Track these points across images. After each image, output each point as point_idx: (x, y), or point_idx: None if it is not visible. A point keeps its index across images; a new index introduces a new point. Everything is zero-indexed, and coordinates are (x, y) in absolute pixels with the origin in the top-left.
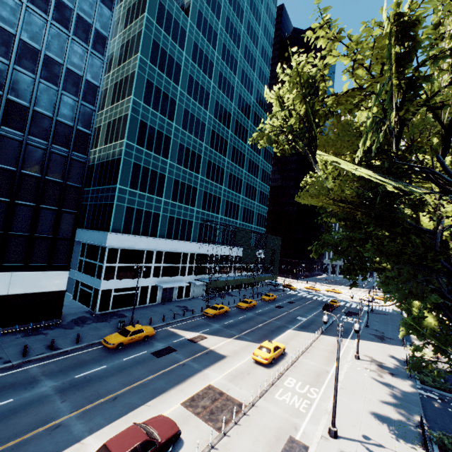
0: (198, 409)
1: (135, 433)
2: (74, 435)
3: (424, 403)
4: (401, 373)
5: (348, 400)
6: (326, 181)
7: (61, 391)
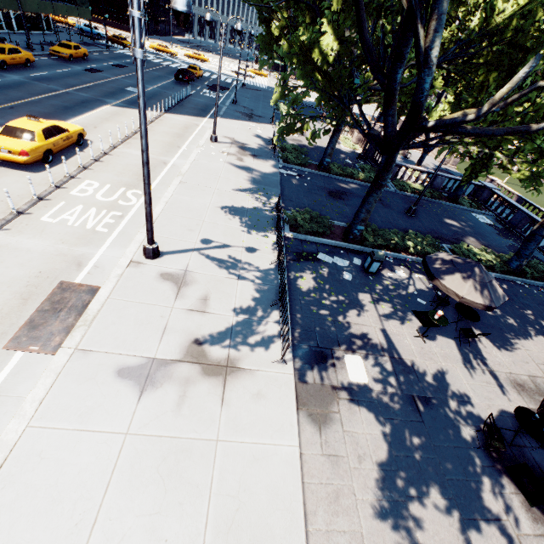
0: None
1: None
2: None
3: (283, 183)
4: (265, 153)
5: (190, 198)
6: None
7: None
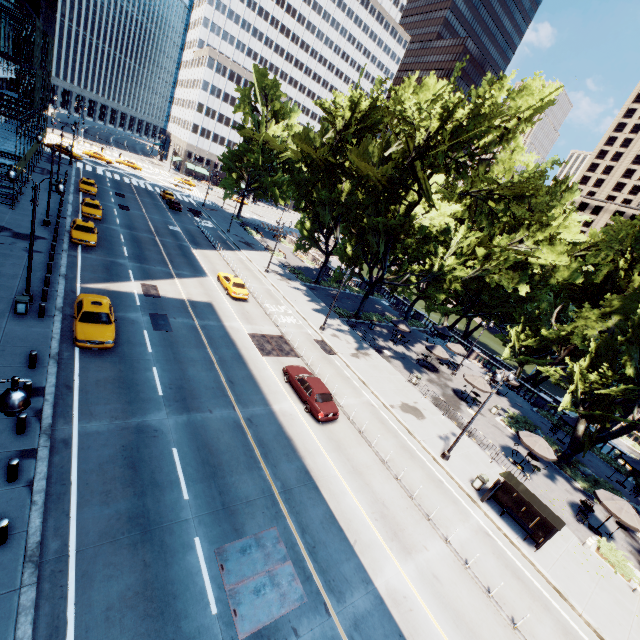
0: (274, 353)
1: (316, 380)
2: (266, 414)
3: (314, 294)
4: (291, 277)
5: (302, 307)
6: (371, 145)
7: (188, 411)
